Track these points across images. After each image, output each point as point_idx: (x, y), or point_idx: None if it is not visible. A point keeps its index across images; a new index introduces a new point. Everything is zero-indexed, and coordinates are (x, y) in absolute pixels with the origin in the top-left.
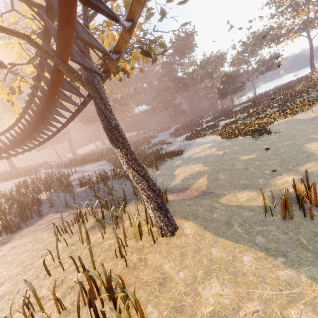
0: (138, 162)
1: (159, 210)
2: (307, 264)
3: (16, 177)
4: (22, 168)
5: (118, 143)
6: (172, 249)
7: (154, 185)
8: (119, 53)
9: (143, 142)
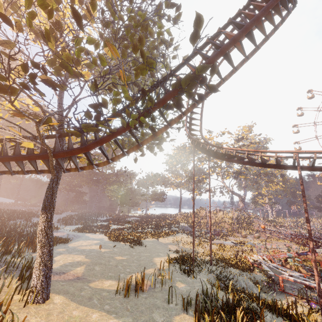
0: (52, 230)
1: (45, 275)
2: (125, 317)
3: None
4: None
5: (48, 212)
6: (40, 311)
7: (52, 252)
8: (82, 169)
9: (21, 216)
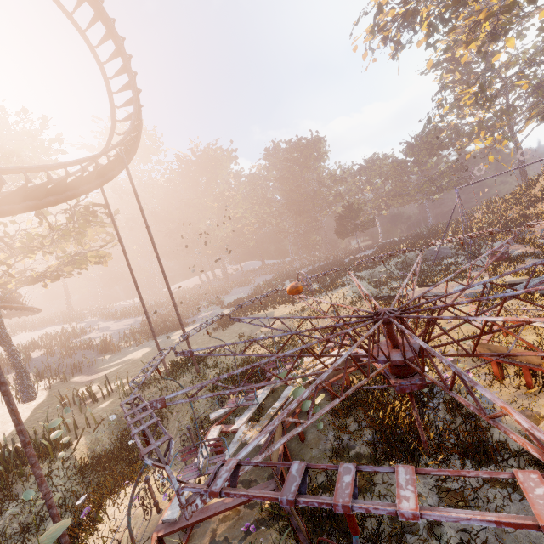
0: (14, 356)
1: (19, 387)
2: None
3: (63, 323)
4: (84, 308)
5: (2, 344)
6: None
7: (23, 370)
8: None
9: (221, 291)
